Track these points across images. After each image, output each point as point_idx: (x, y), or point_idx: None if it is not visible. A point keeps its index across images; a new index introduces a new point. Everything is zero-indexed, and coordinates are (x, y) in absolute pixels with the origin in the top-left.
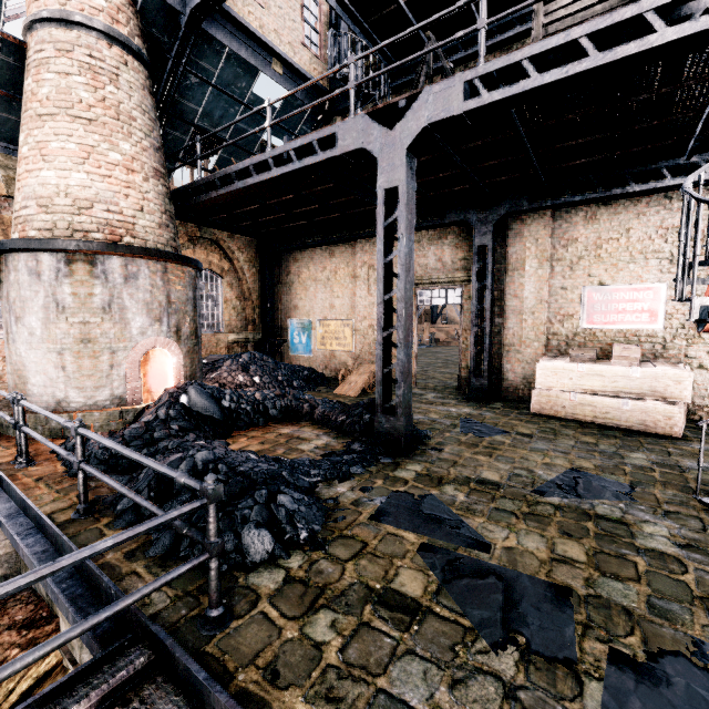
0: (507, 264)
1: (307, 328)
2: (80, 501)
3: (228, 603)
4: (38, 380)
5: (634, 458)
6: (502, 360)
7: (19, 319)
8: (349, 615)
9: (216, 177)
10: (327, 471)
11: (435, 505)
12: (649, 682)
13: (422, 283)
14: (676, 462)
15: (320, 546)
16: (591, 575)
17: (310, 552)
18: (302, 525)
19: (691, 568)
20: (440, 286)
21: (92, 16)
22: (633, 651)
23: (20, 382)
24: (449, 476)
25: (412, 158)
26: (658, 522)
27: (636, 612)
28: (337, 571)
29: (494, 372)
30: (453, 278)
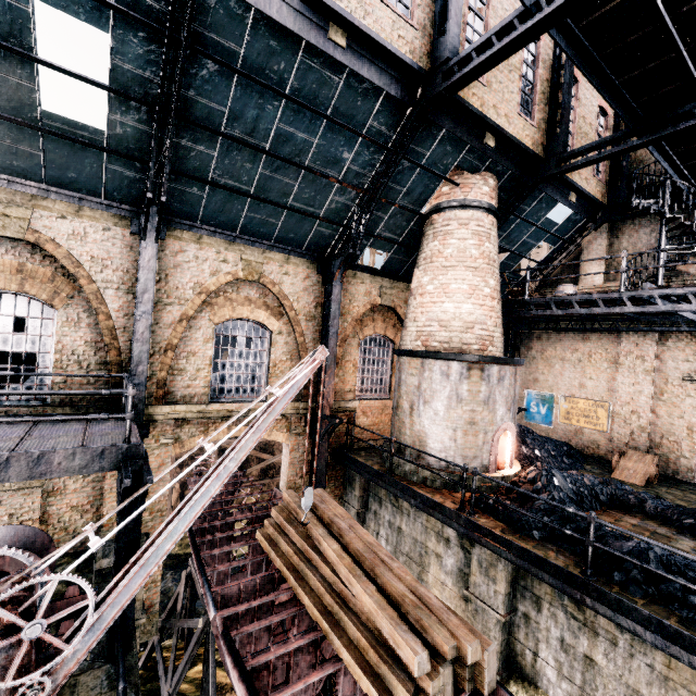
0: None
1: (548, 401)
2: (588, 566)
3: None
4: (435, 446)
5: None
6: None
7: (427, 402)
8: None
9: (552, 301)
10: None
11: None
12: None
13: None
14: None
15: None
16: None
17: None
18: None
19: None
20: None
21: (481, 199)
22: None
23: (419, 444)
24: None
25: None
26: None
27: None
28: None
29: None
30: None
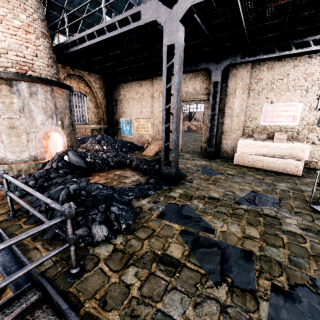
0: (227, 91)
1: (129, 123)
2: (9, 210)
3: (83, 263)
4: None
5: (280, 186)
6: (221, 139)
7: None
8: (144, 269)
9: (76, 38)
10: (137, 193)
11: (188, 210)
12: (291, 301)
13: (185, 100)
14: (299, 188)
15: (131, 232)
16: (262, 245)
17: (126, 235)
18: (123, 221)
19: (308, 240)
20: (194, 102)
21: None
22: (282, 285)
23: None
24: (195, 195)
25: (182, 27)
26: (292, 217)
27: (283, 263)
28: (139, 245)
29: (217, 145)
30: (200, 98)
